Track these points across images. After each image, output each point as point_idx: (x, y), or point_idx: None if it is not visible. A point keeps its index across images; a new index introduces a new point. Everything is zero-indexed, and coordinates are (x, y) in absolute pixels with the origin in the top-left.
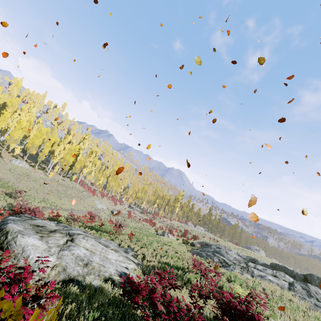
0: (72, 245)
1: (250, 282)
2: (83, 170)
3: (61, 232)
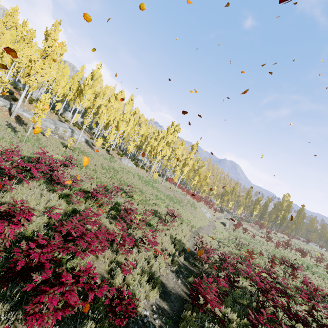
0: None
1: None
2: (183, 169)
3: None
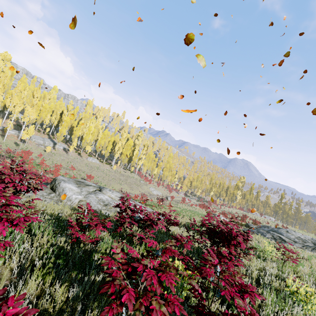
0: (99, 193)
1: (303, 254)
2: (139, 162)
3: (94, 186)
